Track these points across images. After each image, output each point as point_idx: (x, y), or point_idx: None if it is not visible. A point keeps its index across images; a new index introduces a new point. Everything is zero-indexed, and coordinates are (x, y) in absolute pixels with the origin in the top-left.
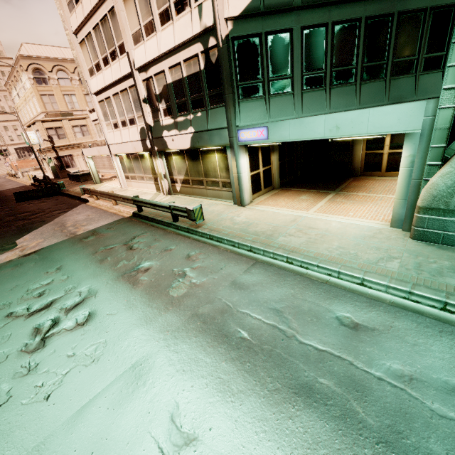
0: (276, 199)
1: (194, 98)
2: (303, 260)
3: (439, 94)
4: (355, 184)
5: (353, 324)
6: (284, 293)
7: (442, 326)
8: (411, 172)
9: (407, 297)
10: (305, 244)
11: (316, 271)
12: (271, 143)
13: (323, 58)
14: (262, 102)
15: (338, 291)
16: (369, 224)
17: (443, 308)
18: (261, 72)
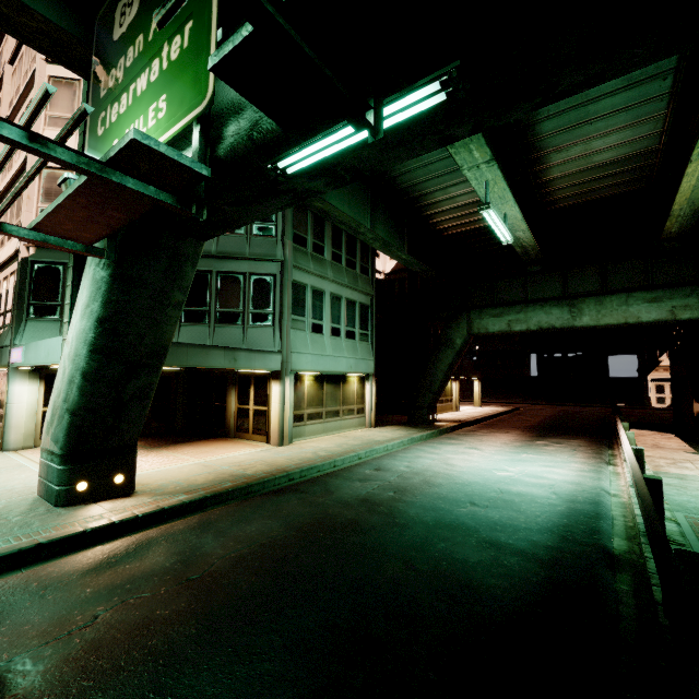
0: None
1: (8, 311)
2: None
3: (271, 349)
4: (199, 443)
5: None
6: None
7: None
8: None
9: None
10: None
11: None
12: (28, 367)
13: None
14: (58, 324)
15: None
16: None
17: None
18: (61, 296)
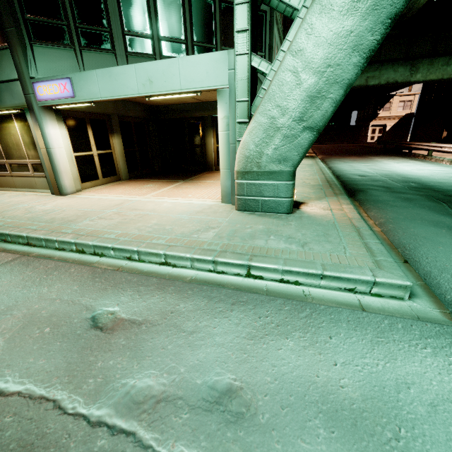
0: (115, 188)
1: None
2: (95, 243)
3: None
4: (208, 175)
5: (114, 322)
6: (27, 295)
7: (238, 296)
8: (229, 136)
9: (213, 269)
10: (113, 226)
11: (113, 257)
12: (82, 103)
13: (147, 21)
14: (71, 53)
15: (124, 276)
16: (203, 202)
17: (248, 274)
18: (62, 12)
